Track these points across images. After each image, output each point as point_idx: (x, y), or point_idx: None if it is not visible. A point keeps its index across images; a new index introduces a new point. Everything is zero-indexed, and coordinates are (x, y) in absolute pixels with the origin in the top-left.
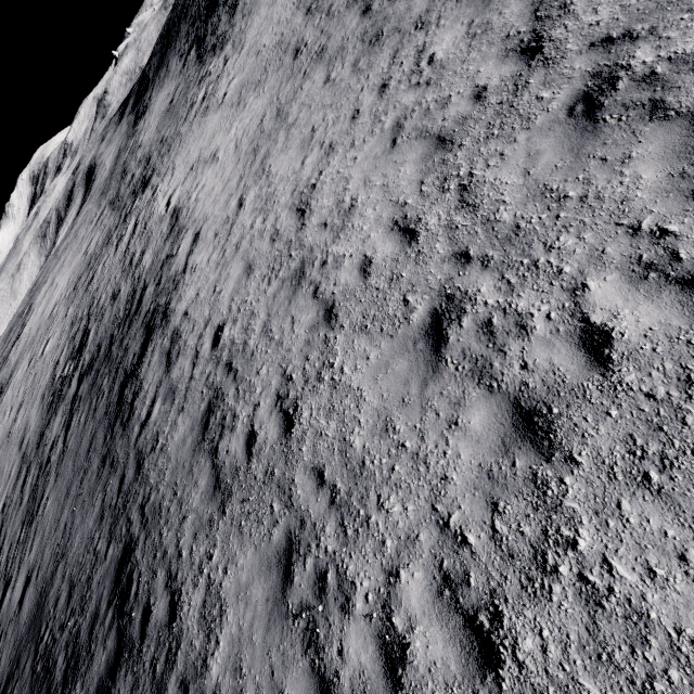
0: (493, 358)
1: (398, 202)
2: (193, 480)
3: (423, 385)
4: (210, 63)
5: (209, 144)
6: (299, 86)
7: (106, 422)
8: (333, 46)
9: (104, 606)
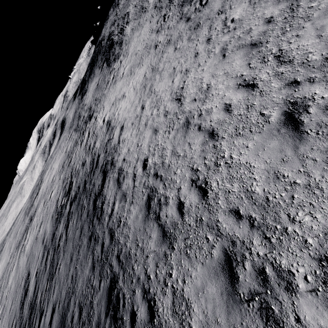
0: None
1: (237, 76)
2: (148, 236)
3: (295, 148)
4: (114, 65)
5: (120, 93)
6: (161, 57)
7: (88, 220)
8: (174, 37)
9: (103, 317)
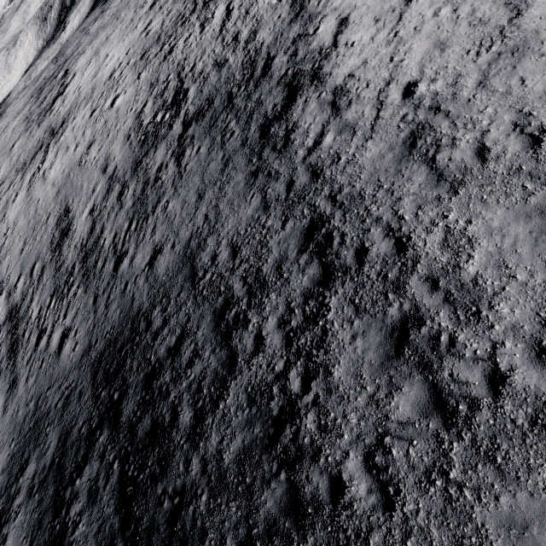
0: None
1: None
2: (405, 178)
3: None
4: None
5: None
6: None
7: (247, 150)
8: None
9: (294, 253)
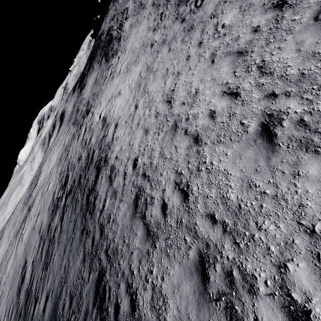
0: (312, 136)
1: (223, 83)
2: (133, 233)
3: (267, 160)
4: (112, 61)
5: (116, 89)
6: (156, 56)
7: (81, 213)
8: (169, 37)
9: (91, 307)
